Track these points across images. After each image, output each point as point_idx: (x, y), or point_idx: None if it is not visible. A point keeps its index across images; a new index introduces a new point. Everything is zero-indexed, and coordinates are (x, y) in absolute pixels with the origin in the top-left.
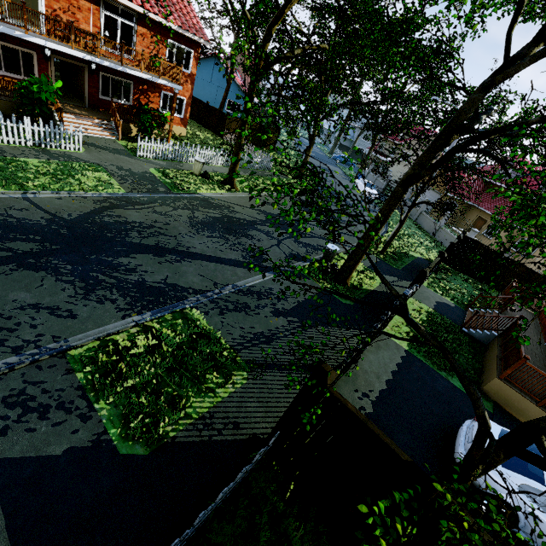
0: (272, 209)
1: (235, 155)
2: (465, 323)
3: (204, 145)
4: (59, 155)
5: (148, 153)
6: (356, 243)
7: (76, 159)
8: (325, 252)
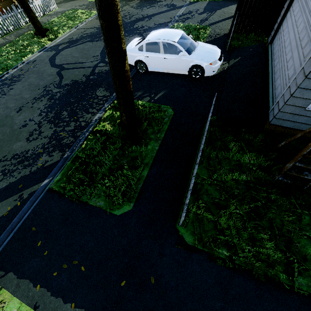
0: None
1: None
2: None
3: None
4: (56, 13)
5: None
6: None
7: (63, 11)
8: None
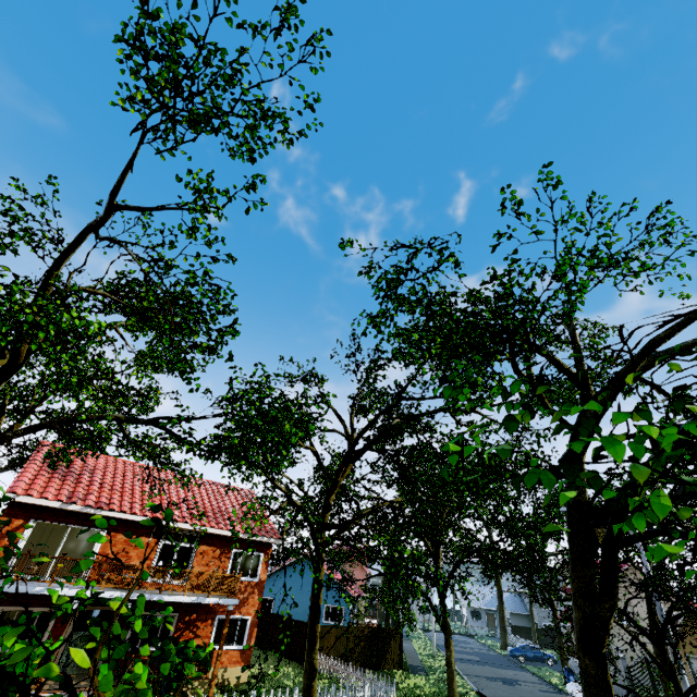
0: None
1: (306, 692)
2: None
3: (274, 690)
4: None
5: None
6: None
7: None
8: None
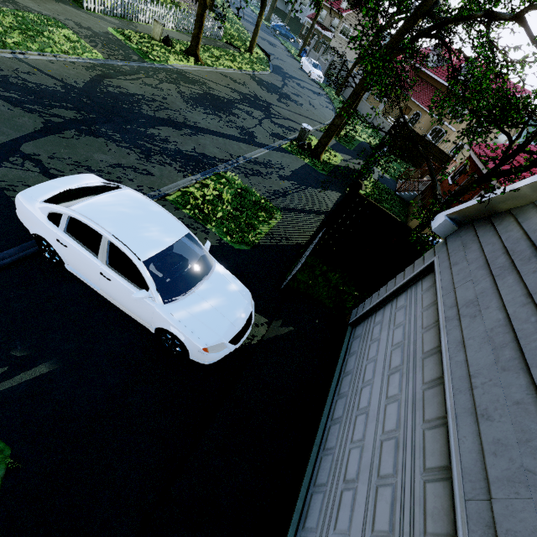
0: (241, 88)
1: (200, 18)
2: (398, 188)
3: None
4: None
5: (96, 6)
6: (316, 126)
7: (26, 8)
8: (301, 131)
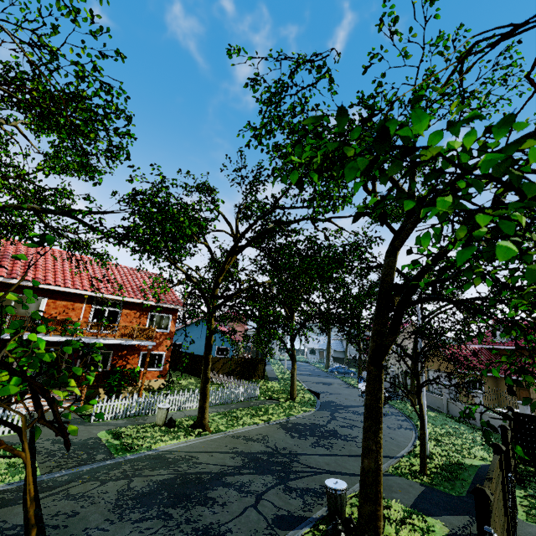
0: (254, 445)
1: (203, 390)
2: None
3: (183, 391)
4: None
5: (106, 414)
6: None
7: None
8: (327, 496)
